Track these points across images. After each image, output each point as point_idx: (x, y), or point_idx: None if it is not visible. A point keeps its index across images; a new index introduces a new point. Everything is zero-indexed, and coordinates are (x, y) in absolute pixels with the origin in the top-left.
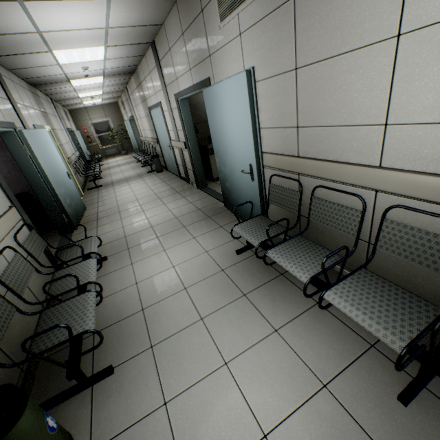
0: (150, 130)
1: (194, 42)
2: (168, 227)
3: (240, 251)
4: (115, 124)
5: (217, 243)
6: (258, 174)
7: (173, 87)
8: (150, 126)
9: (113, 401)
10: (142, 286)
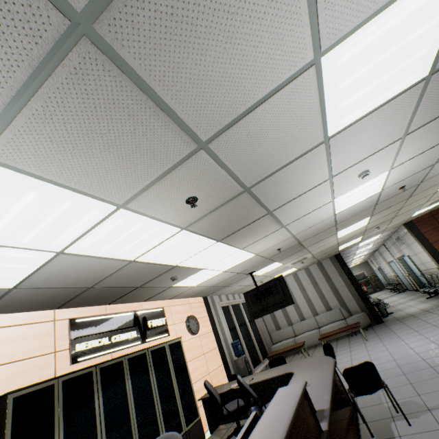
0: (391, 272)
1: (395, 247)
2: (406, 301)
3: (426, 297)
4: (367, 273)
5: (421, 299)
6: (422, 275)
7: (394, 256)
8: (391, 269)
9: (393, 313)
10: (397, 308)
